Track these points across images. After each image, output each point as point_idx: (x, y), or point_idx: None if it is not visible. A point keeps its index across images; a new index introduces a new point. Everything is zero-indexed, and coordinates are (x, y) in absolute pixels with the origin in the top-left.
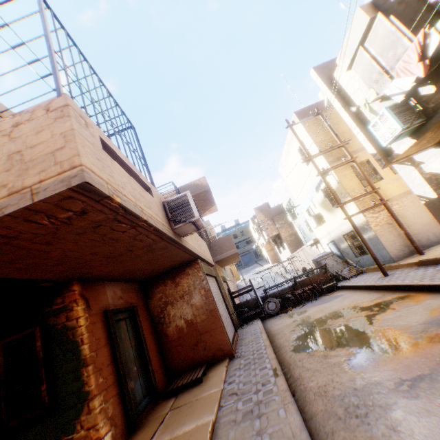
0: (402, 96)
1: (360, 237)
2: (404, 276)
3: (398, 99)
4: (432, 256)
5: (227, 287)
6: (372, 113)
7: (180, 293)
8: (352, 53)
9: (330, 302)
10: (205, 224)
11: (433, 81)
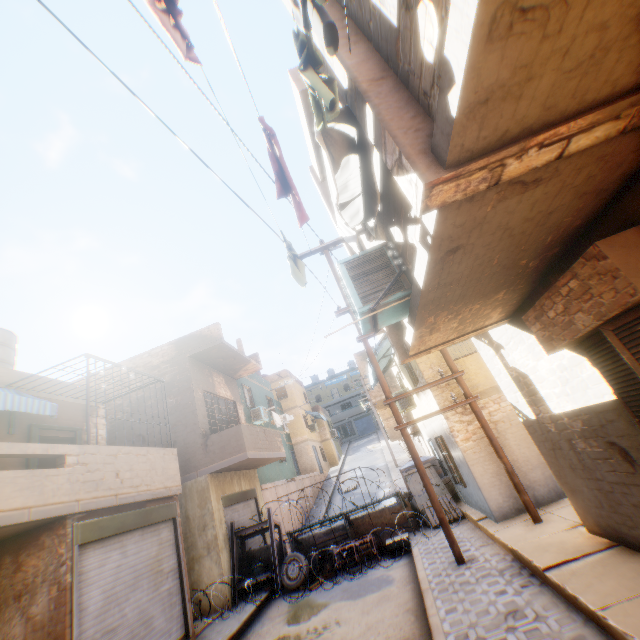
0: (356, 244)
1: (418, 470)
2: (467, 592)
3: (356, 248)
4: (531, 550)
5: (255, 507)
6: (295, 279)
7: (19, 586)
8: (312, 149)
9: (360, 598)
10: (256, 385)
11: (397, 218)
